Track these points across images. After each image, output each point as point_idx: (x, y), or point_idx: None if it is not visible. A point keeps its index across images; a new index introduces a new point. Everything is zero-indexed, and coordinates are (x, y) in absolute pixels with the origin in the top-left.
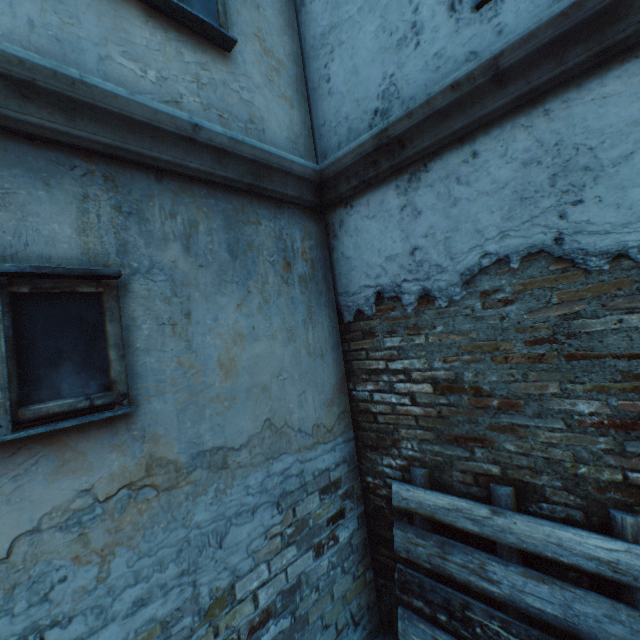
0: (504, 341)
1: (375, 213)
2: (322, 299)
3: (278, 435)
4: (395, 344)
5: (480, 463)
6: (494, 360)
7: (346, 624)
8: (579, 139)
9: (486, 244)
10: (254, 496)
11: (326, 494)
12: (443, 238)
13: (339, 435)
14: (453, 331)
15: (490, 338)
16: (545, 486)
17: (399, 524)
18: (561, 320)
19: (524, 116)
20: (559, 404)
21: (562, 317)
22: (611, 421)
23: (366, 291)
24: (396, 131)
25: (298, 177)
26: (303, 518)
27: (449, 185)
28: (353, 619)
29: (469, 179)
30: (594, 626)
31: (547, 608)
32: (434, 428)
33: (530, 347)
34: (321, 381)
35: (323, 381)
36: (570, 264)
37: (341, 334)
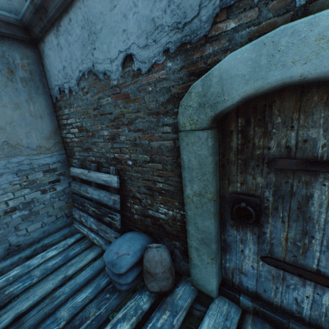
0: (89, 109)
1: (51, 47)
2: (40, 91)
3: (14, 148)
4: (67, 112)
5: (91, 157)
6: (88, 117)
7: (62, 216)
8: (92, 18)
9: (79, 66)
10: (1, 169)
11: (48, 173)
12: (70, 62)
13: (55, 152)
14: (78, 106)
15: (86, 108)
16: (103, 162)
17: (72, 181)
18: (98, 100)
19: (79, 2)
20: (101, 133)
21: (98, 99)
22: (110, 137)
23: (56, 88)
24: (38, 2)
25: (7, 22)
26: (33, 180)
27: (67, 35)
28: (66, 215)
29: (71, 33)
30: (103, 199)
31: (96, 197)
32: (81, 146)
33: (94, 111)
34: (41, 128)
35: (43, 129)
36: (97, 77)
37: (54, 109)
